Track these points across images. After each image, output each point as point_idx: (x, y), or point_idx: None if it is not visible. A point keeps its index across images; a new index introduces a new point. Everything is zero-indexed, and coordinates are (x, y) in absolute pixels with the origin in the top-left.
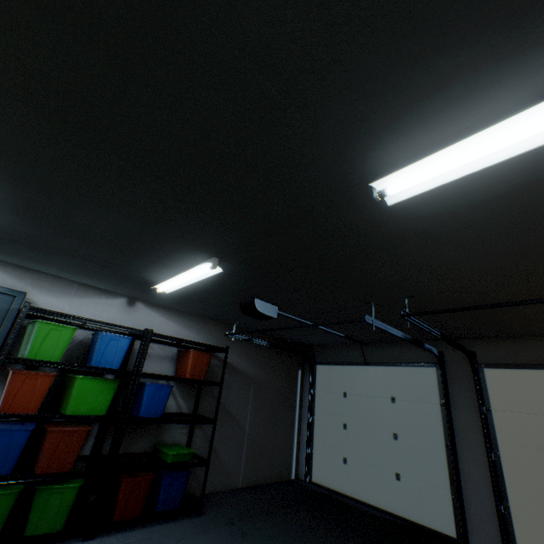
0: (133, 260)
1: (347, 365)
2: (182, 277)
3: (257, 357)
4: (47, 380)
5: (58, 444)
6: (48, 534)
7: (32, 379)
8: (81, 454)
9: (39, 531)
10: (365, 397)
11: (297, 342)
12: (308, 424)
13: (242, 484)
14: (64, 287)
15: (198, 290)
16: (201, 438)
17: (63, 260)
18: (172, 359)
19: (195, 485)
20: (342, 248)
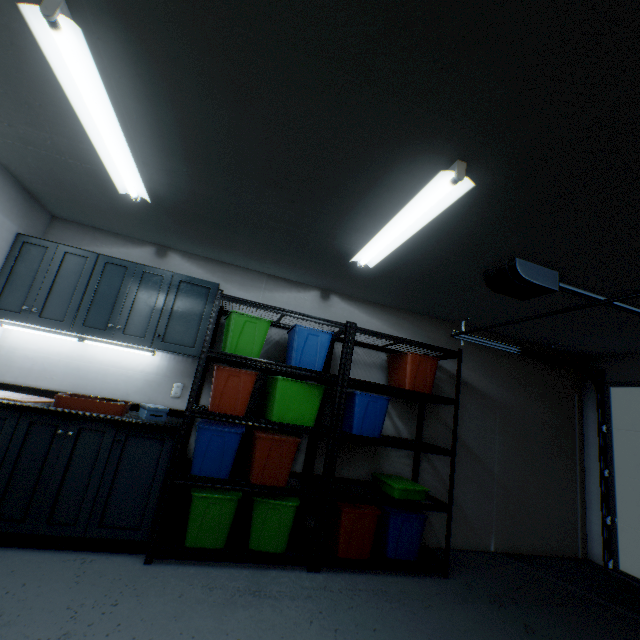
0: (324, 213)
1: None
2: (394, 228)
3: (499, 371)
4: (248, 379)
5: (268, 454)
6: (270, 552)
7: (235, 377)
8: (292, 470)
9: (262, 547)
10: None
11: (565, 350)
12: (600, 479)
13: (495, 547)
14: (253, 281)
15: (414, 257)
16: (430, 474)
17: (247, 238)
18: (380, 368)
19: (429, 534)
20: None
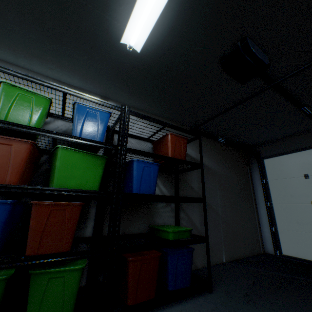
0: None
1: (302, 151)
2: None
3: (214, 155)
4: (22, 148)
5: (46, 221)
6: None
7: (4, 146)
8: (83, 236)
9: None
10: None
11: (242, 143)
12: (266, 208)
13: (225, 259)
14: None
15: (173, 42)
16: (186, 220)
17: (15, 11)
18: None
19: None
20: None
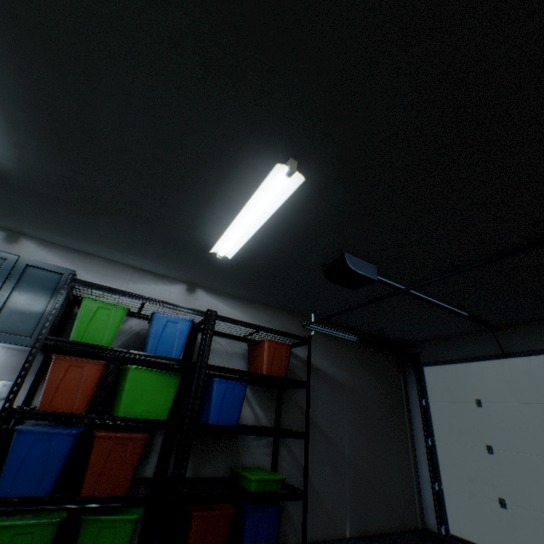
0: (183, 202)
1: (472, 362)
2: (246, 219)
3: (343, 357)
4: (94, 370)
5: (107, 456)
6: None
7: (77, 368)
8: (142, 475)
9: None
10: (516, 404)
11: (390, 339)
12: (426, 448)
13: (351, 531)
14: (117, 272)
15: (267, 251)
16: (289, 461)
17: (109, 226)
18: (242, 358)
19: (289, 530)
20: (539, 43)
